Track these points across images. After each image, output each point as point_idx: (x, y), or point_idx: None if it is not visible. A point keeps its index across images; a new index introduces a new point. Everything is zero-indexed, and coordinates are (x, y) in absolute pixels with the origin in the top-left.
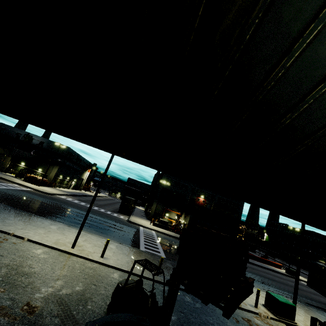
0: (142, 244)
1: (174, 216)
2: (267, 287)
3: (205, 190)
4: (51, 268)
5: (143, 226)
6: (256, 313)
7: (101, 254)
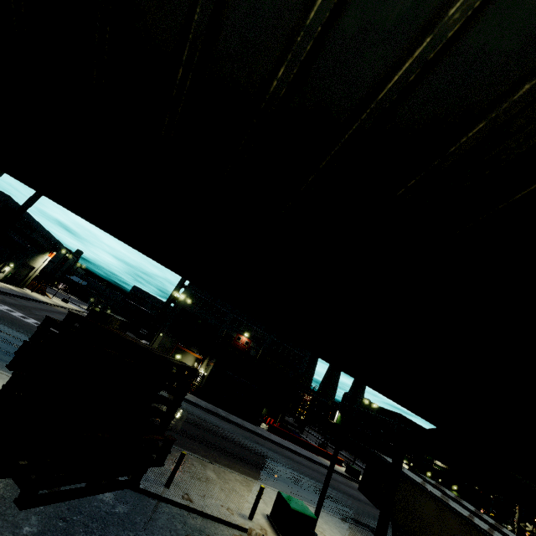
0: None
1: (191, 361)
2: (300, 490)
3: (253, 325)
4: None
5: None
6: (245, 528)
7: None
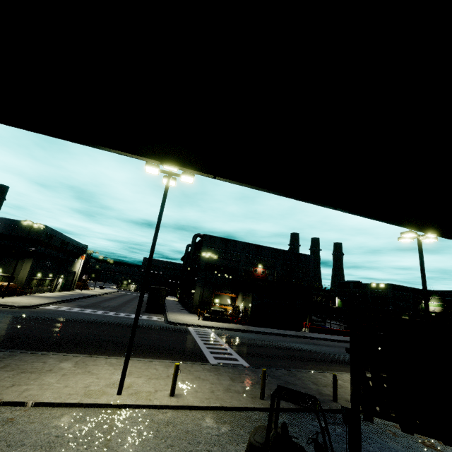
0: (208, 354)
1: (227, 301)
2: None
3: (263, 257)
4: (103, 447)
5: (191, 325)
6: None
7: (167, 390)
